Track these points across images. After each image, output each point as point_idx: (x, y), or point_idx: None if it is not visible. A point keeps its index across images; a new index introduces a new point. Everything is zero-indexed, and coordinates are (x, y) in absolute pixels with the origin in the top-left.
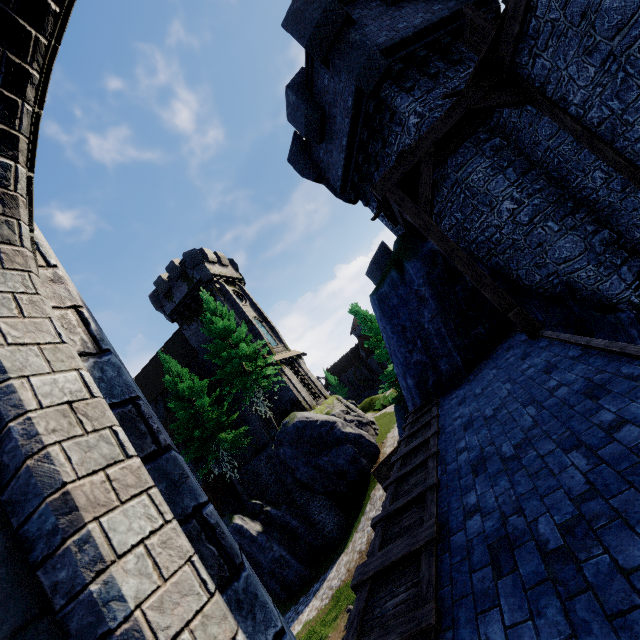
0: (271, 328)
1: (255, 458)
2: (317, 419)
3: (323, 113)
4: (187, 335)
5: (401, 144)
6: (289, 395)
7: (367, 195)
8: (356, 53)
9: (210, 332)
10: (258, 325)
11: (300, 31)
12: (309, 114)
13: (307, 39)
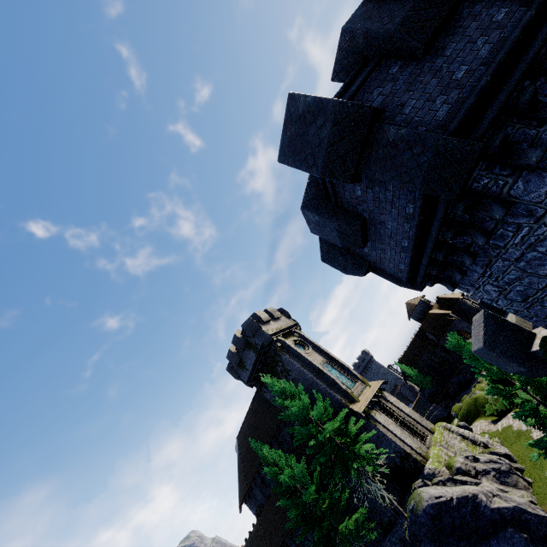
0: (341, 366)
1: (385, 539)
2: (450, 496)
3: (362, 222)
4: (268, 397)
5: (533, 236)
6: (392, 447)
7: (452, 279)
8: (408, 153)
9: (292, 413)
10: (328, 369)
11: (306, 160)
12: (342, 228)
13: (320, 166)
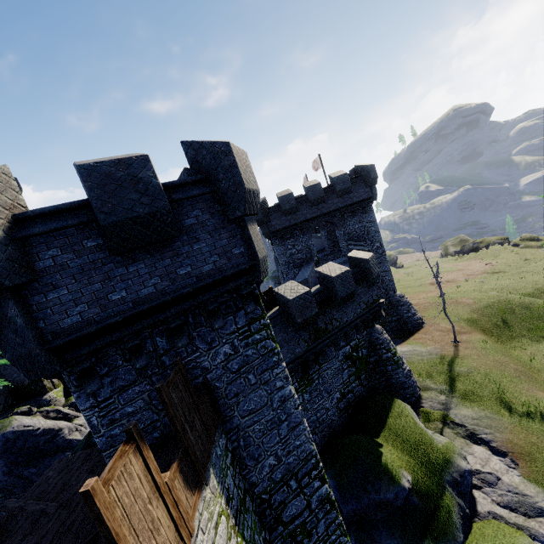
0: None
1: None
2: (39, 427)
3: None
4: None
5: None
6: None
7: None
8: (14, 335)
9: None
10: None
11: None
12: None
13: None
